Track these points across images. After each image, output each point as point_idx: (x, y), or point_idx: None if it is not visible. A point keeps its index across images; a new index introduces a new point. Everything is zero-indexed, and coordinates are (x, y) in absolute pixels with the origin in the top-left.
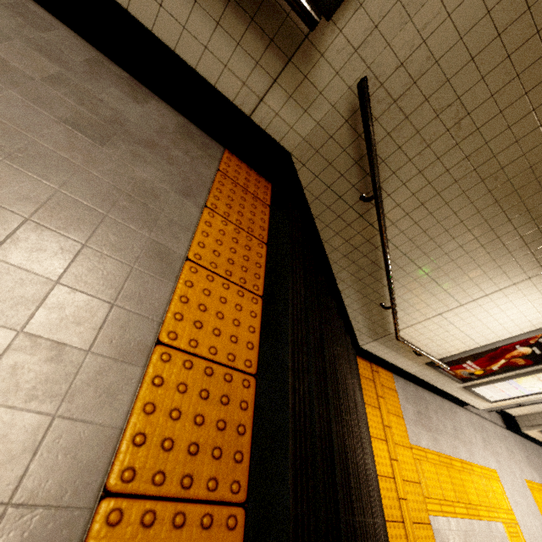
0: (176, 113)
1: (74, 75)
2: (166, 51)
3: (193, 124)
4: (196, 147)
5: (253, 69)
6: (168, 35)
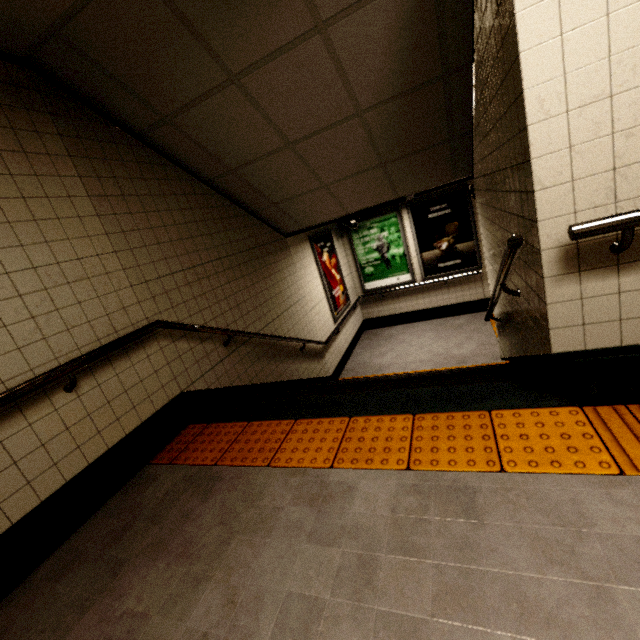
0: (466, 315)
1: (445, 324)
2: (455, 305)
3: (472, 313)
4: (478, 317)
5: (475, 289)
6: (454, 302)
